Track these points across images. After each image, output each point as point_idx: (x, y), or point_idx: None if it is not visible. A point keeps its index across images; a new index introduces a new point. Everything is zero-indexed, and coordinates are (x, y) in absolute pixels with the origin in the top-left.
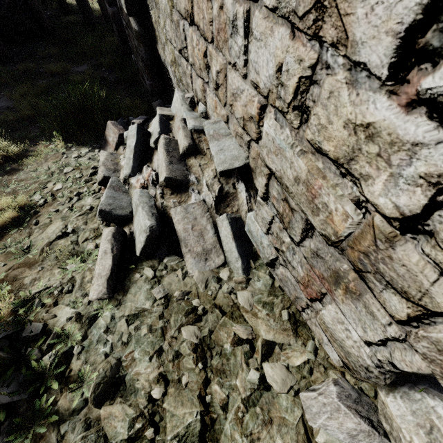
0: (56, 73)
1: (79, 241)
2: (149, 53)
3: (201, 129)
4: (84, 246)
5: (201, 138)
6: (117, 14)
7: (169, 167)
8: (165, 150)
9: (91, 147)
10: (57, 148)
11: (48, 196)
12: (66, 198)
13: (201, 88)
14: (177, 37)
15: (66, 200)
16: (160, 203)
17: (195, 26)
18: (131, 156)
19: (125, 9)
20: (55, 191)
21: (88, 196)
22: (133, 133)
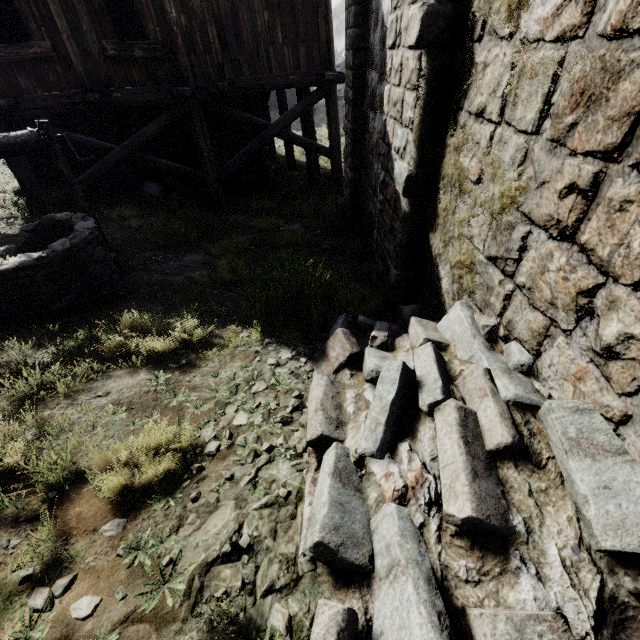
0: (265, 229)
1: (256, 586)
2: (412, 239)
3: (527, 402)
4: (265, 606)
5: (531, 425)
6: (357, 179)
7: (474, 488)
8: (461, 439)
9: (295, 350)
10: (249, 339)
11: (224, 434)
12: (249, 449)
13: (533, 327)
14: (495, 240)
15: (249, 455)
16: (438, 560)
17: (574, 246)
18: (381, 418)
19: (401, 188)
20: (234, 426)
21: (283, 457)
22: (392, 375)
